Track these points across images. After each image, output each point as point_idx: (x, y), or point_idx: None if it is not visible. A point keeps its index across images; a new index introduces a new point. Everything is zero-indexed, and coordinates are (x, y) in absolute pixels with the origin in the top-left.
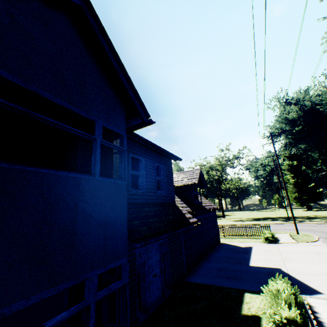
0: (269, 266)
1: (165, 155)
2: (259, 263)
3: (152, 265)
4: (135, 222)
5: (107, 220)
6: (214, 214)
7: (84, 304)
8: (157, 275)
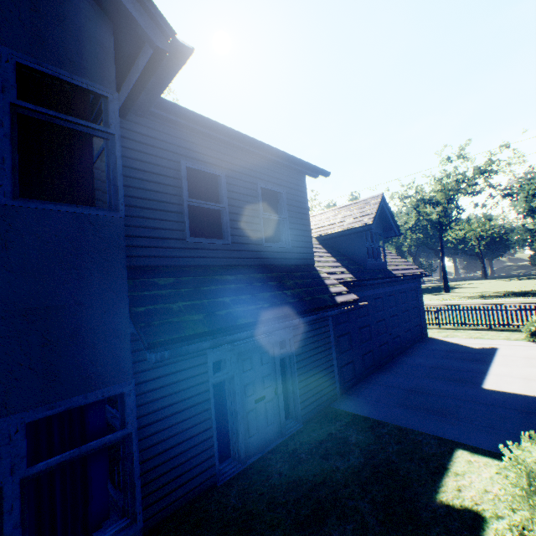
0: (532, 395)
1: (284, 164)
2: (506, 386)
3: (253, 383)
4: (177, 305)
5: (53, 304)
6: (415, 286)
7: None
8: (267, 398)
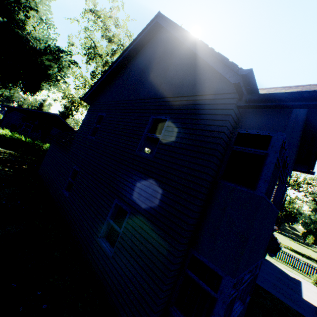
0: None
1: None
2: (312, 302)
3: None
4: None
5: (268, 235)
6: None
7: (252, 276)
8: None
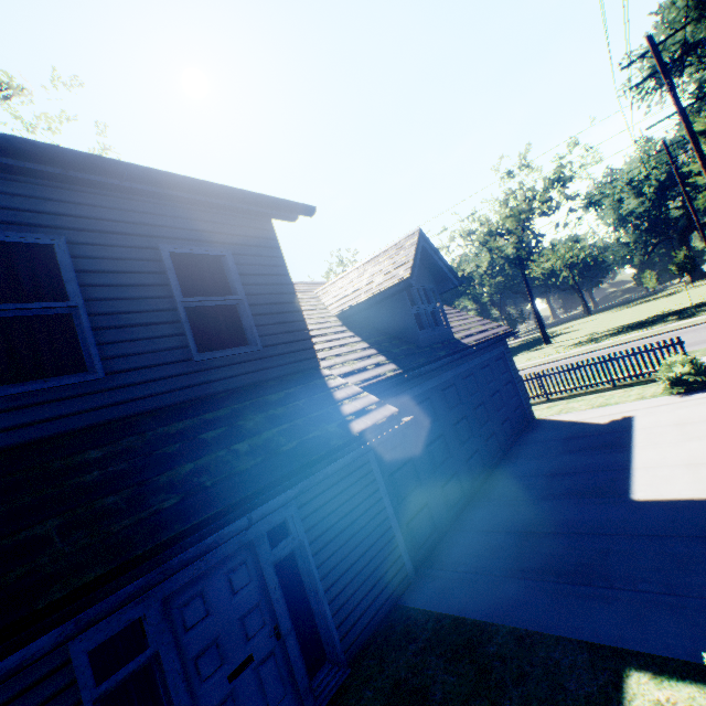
0: None
1: (218, 204)
2: (667, 487)
3: (217, 641)
4: None
5: None
6: (502, 352)
7: None
8: (259, 656)
